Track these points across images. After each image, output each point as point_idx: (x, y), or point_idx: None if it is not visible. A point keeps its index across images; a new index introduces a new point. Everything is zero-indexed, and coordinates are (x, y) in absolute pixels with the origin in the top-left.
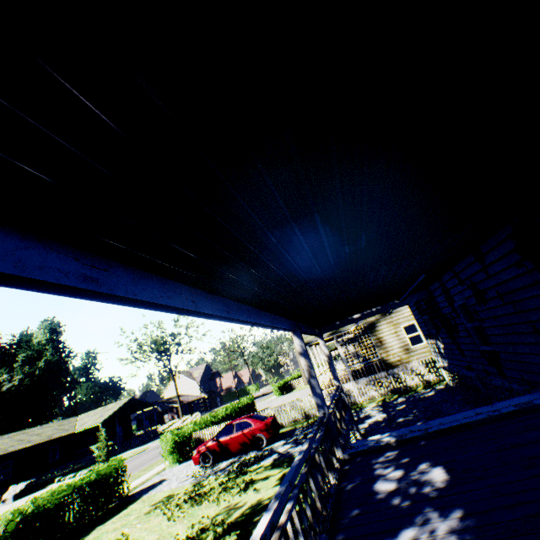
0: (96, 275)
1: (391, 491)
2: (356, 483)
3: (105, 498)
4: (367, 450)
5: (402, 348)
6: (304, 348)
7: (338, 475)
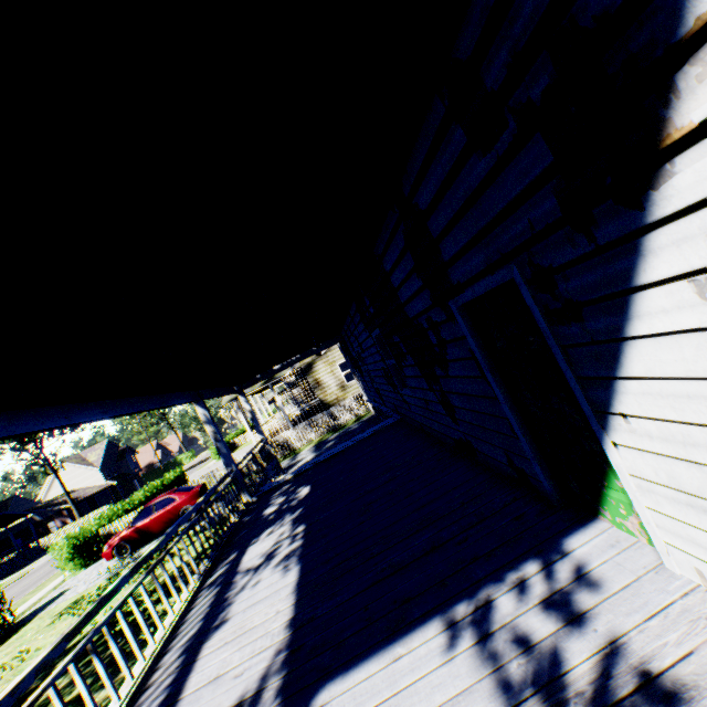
0: None
1: (273, 511)
2: (253, 515)
3: None
4: (271, 489)
5: (339, 386)
6: (208, 415)
7: (242, 514)
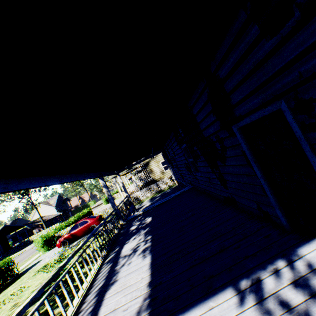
0: (6, 186)
1: (134, 228)
2: (125, 230)
3: (3, 278)
4: (132, 218)
5: (161, 172)
6: (104, 184)
7: (120, 229)
